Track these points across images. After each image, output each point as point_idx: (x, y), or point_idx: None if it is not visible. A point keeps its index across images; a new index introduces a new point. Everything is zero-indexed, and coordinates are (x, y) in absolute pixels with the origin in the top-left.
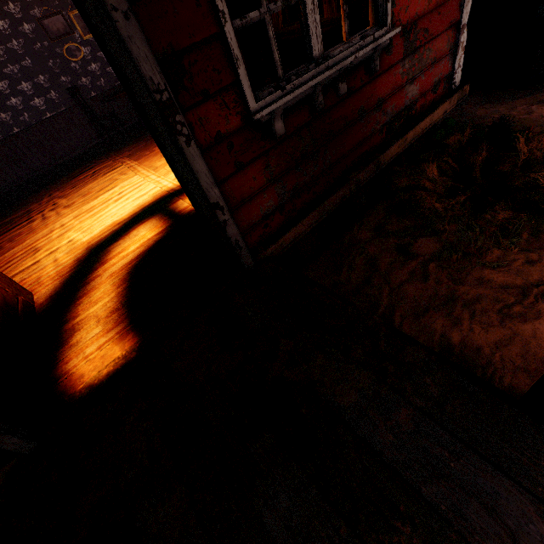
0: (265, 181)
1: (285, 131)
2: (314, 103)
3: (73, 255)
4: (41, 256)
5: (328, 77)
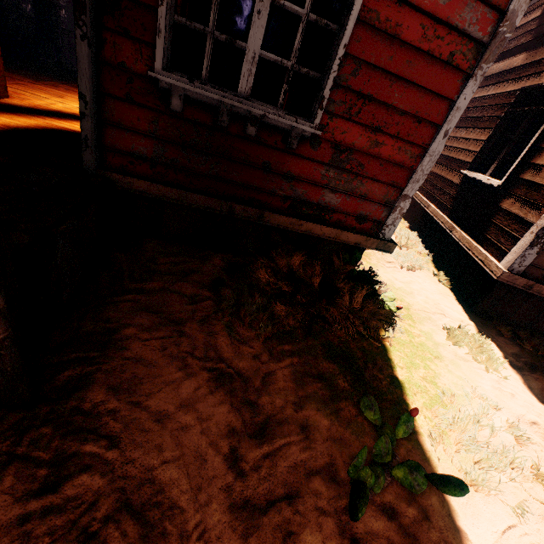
0: (148, 130)
1: (181, 111)
2: (218, 116)
3: (63, 109)
4: (55, 99)
5: (237, 109)
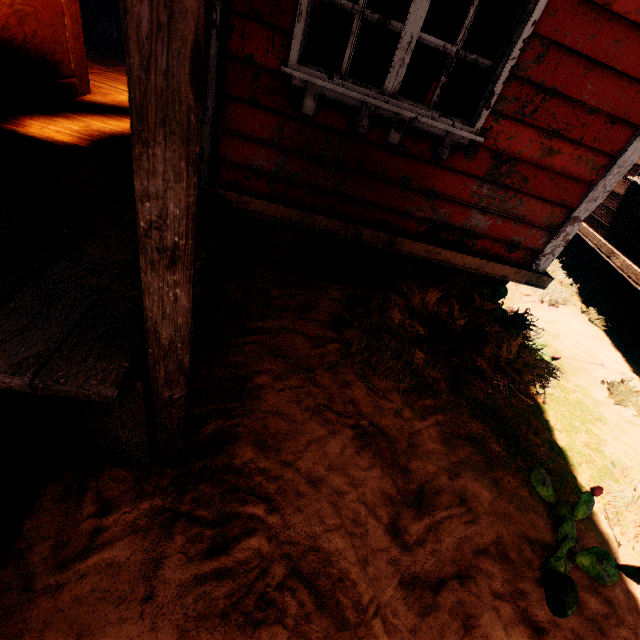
0: (270, 138)
1: (313, 114)
2: (357, 120)
3: None
4: None
5: (381, 111)
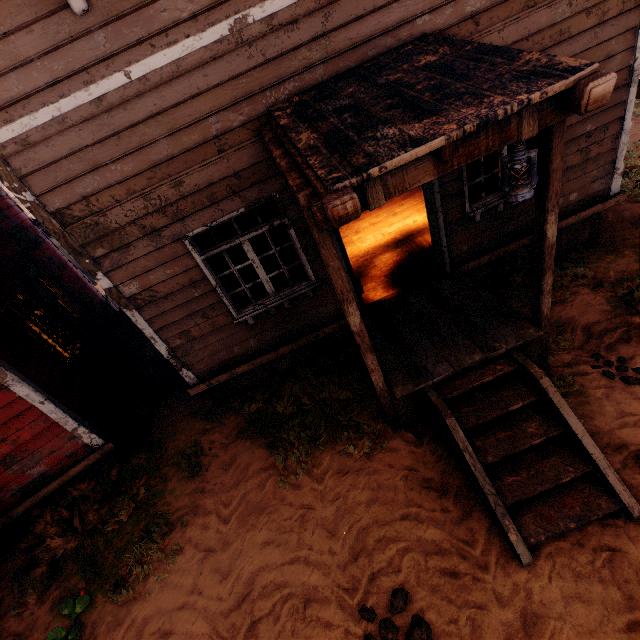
0: None
1: None
2: None
3: None
4: None
5: None
